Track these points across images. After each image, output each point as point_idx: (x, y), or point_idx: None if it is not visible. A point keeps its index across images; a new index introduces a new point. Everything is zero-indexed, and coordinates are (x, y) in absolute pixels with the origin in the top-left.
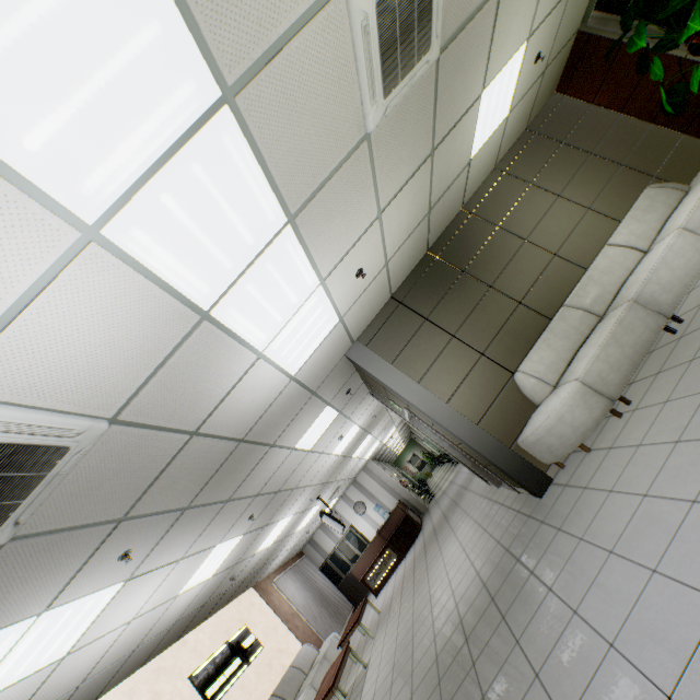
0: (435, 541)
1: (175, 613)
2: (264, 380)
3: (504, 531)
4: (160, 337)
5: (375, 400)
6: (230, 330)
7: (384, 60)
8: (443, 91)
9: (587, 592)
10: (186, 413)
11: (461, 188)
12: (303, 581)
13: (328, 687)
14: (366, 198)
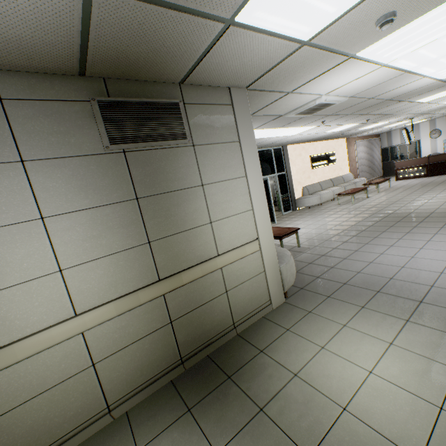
0: None
1: (318, 136)
2: (419, 83)
3: None
4: (383, 80)
5: None
6: (416, 72)
7: None
8: None
9: (445, 234)
10: (373, 94)
11: None
12: (368, 150)
13: (350, 192)
14: None
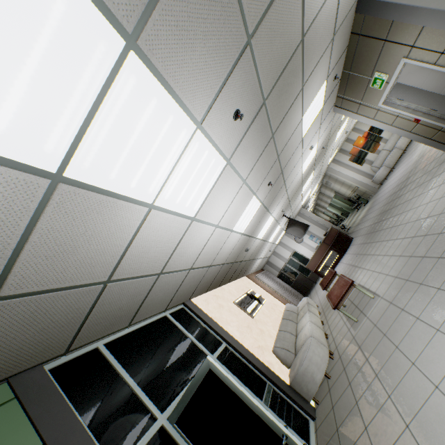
0: (388, 219)
1: (226, 252)
2: None
3: None
4: None
5: (329, 126)
6: None
7: None
8: None
9: None
10: None
11: None
12: (271, 279)
13: (349, 284)
14: None
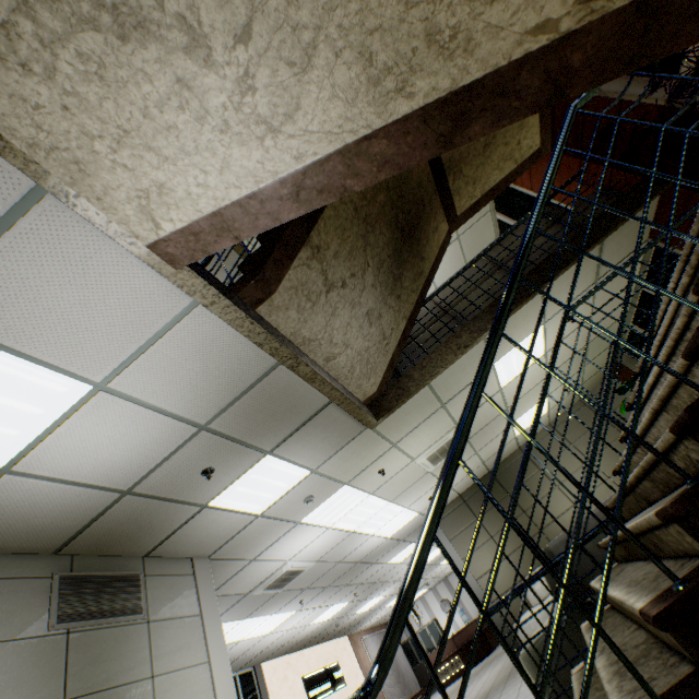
0: (485, 667)
1: (305, 633)
2: (373, 541)
3: (499, 679)
4: (337, 540)
5: None
6: (361, 531)
7: (433, 461)
8: (476, 441)
9: None
10: (338, 556)
11: (512, 444)
12: None
13: None
14: (431, 481)
